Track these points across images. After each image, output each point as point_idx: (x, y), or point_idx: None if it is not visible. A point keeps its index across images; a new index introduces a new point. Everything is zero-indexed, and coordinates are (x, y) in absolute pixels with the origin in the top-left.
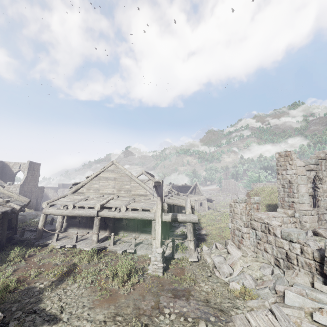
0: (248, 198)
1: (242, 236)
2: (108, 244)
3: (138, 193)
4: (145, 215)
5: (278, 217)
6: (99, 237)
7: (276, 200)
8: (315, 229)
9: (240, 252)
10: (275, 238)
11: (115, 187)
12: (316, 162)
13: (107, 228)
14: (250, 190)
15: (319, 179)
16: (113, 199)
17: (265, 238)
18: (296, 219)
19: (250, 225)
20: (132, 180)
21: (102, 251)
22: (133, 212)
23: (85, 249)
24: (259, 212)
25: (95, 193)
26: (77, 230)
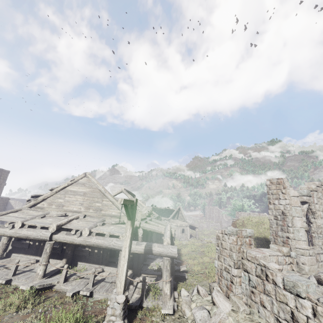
0: (239, 230)
1: (231, 280)
2: (57, 281)
3: (110, 213)
4: (112, 243)
5: (272, 256)
6: (50, 269)
7: (264, 232)
8: (320, 275)
9: (230, 304)
10: (275, 288)
11: (83, 204)
12: (308, 193)
13: (63, 256)
14: (236, 219)
15: (312, 213)
16: (77, 219)
17: (262, 287)
18: (292, 259)
19: (242, 266)
20: (104, 197)
21: (47, 291)
22: (97, 237)
23: (21, 287)
24: (252, 248)
25: (57, 210)
26: (24, 257)
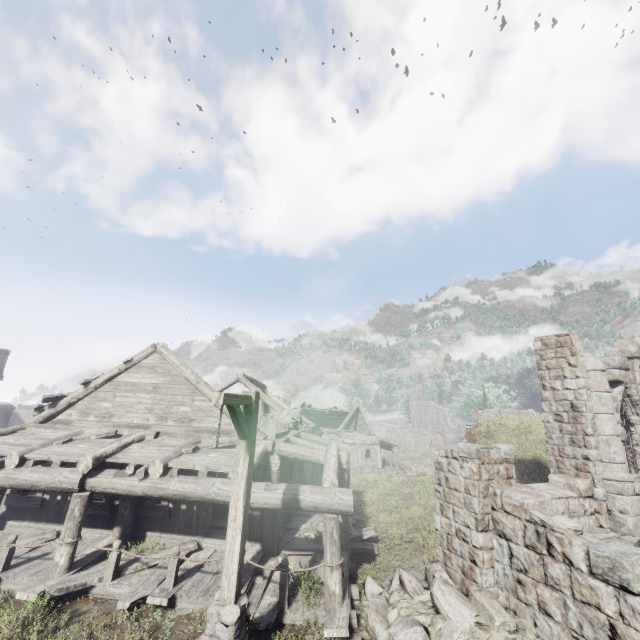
0: (483, 447)
1: (472, 556)
2: (98, 578)
3: (210, 426)
4: (214, 490)
5: (556, 500)
6: (85, 551)
7: (533, 449)
8: None
9: (471, 610)
10: (569, 572)
11: (154, 410)
12: (623, 362)
13: (114, 522)
14: (473, 426)
15: (632, 403)
16: (141, 441)
17: (541, 570)
18: (597, 503)
19: (493, 525)
20: (197, 393)
21: (77, 600)
22: (181, 479)
23: (17, 595)
24: (512, 486)
25: (100, 425)
26: (32, 527)
